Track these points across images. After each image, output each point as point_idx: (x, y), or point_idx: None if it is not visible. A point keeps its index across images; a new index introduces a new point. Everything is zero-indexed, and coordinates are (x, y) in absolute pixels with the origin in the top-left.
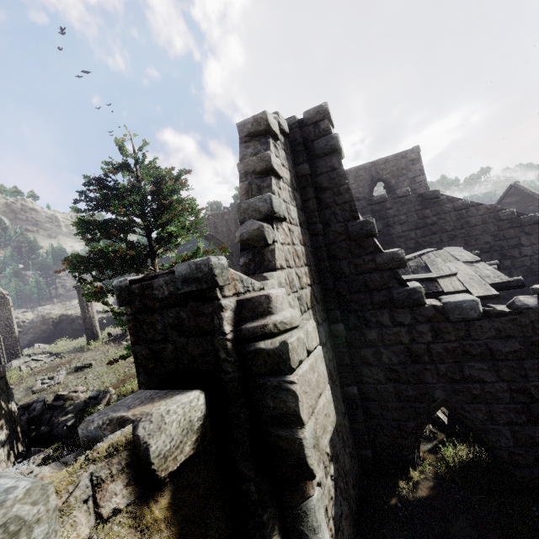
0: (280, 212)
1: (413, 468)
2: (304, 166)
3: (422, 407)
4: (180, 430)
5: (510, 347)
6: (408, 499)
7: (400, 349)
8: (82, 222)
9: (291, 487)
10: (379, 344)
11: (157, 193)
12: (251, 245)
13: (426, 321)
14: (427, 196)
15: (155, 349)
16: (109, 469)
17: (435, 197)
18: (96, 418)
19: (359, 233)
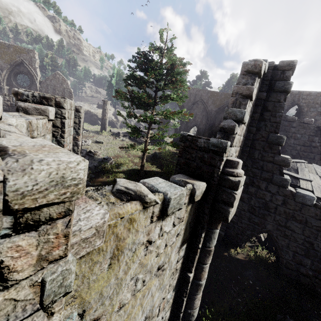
0: (245, 120)
1: (239, 248)
2: (264, 94)
3: (258, 228)
4: (200, 192)
5: (317, 224)
6: (232, 256)
7: (262, 201)
8: (133, 76)
9: (214, 223)
10: (253, 195)
11: (170, 71)
12: (225, 130)
13: (283, 195)
14: None
15: (188, 162)
16: (188, 193)
17: None
18: (176, 177)
19: (273, 141)
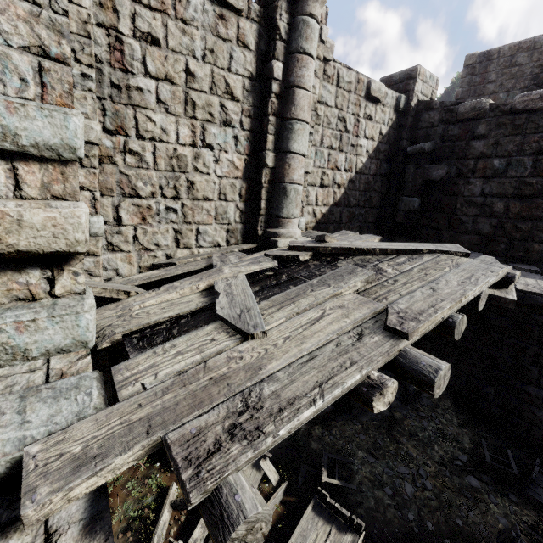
0: None
1: None
2: None
3: None
4: None
5: None
6: None
7: None
8: None
9: None
10: None
11: None
12: None
13: None
14: None
15: None
16: None
17: None
18: None
19: None
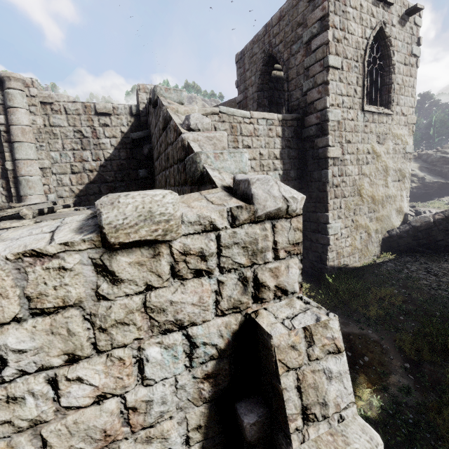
0: None
1: None
2: None
3: None
4: None
5: None
6: None
7: None
8: None
9: None
10: None
11: None
12: None
13: None
14: (151, 102)
15: None
16: None
17: (153, 103)
18: None
19: None
